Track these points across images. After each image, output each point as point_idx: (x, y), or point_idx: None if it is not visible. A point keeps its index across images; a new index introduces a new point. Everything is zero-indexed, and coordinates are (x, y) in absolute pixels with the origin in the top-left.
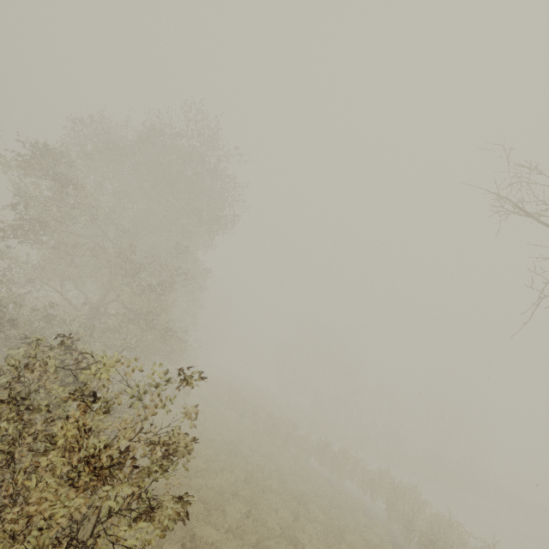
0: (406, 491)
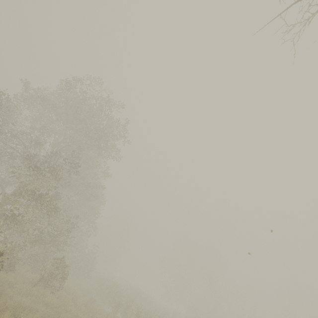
0: None
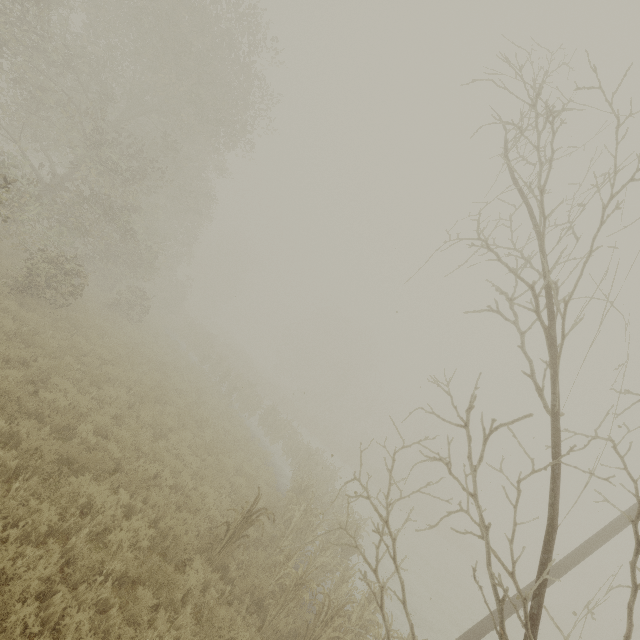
0: (320, 464)
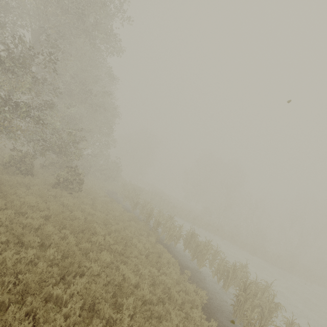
0: (258, 291)
